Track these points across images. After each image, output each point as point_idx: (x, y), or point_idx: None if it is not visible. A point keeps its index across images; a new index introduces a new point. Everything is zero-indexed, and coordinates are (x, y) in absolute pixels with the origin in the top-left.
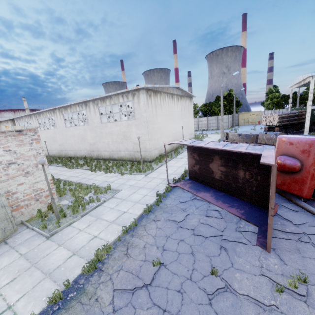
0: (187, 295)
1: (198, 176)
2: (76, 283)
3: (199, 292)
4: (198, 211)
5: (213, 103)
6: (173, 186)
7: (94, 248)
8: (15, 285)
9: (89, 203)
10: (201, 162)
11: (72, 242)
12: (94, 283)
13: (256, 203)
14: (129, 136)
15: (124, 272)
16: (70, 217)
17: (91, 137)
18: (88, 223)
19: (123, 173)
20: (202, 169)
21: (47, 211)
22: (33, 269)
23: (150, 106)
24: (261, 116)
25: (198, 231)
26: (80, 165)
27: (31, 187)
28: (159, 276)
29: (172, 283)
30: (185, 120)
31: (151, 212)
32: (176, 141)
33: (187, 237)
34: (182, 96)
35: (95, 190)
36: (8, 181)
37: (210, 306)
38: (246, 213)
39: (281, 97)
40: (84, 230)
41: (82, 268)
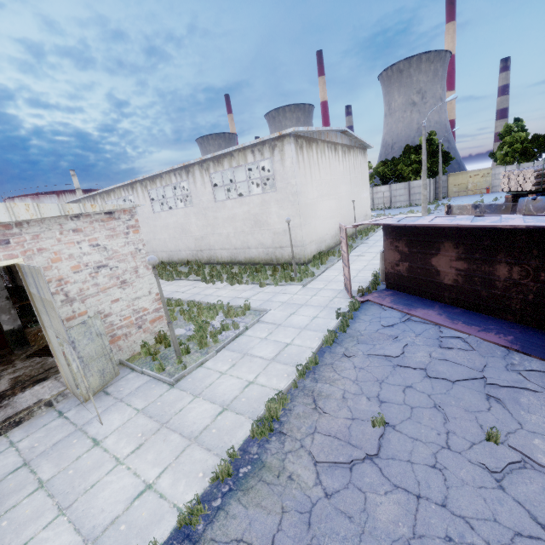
0: (452, 473)
1: (406, 283)
2: (245, 452)
3: (472, 468)
4: (421, 340)
5: (399, 159)
6: (361, 301)
7: (256, 399)
8: (145, 455)
9: (221, 331)
10: (413, 256)
11: (215, 392)
12: (276, 452)
13: (533, 322)
14: (266, 220)
15: (323, 436)
16: (196, 353)
17: (197, 226)
18: (230, 362)
19: (264, 284)
20: (415, 268)
21: (156, 345)
22: (166, 432)
23: (301, 165)
24: (491, 177)
25: (434, 372)
26: (184, 274)
27: (130, 305)
28: (389, 443)
29: (416, 454)
30: (356, 190)
31: (335, 344)
32: (366, 221)
33: (418, 382)
34: (351, 147)
35: (227, 310)
36: (98, 296)
37: (503, 492)
38: (519, 340)
39: (531, 139)
40: (229, 373)
41: (251, 429)
